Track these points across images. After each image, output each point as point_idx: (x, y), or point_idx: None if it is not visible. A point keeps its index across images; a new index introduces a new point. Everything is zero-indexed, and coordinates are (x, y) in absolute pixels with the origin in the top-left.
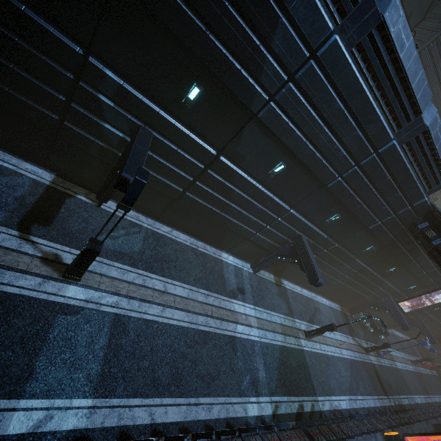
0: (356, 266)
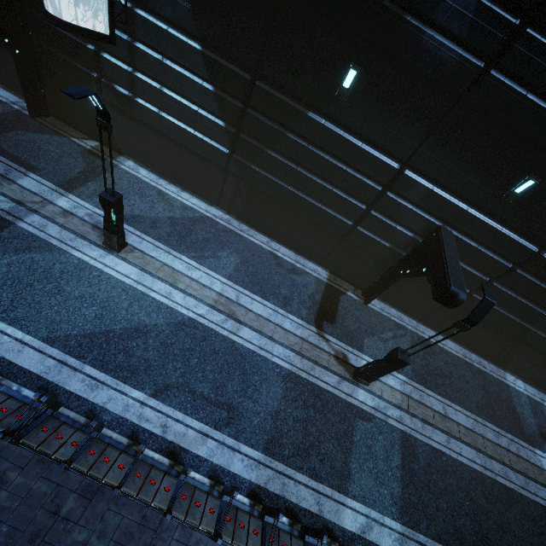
0: None
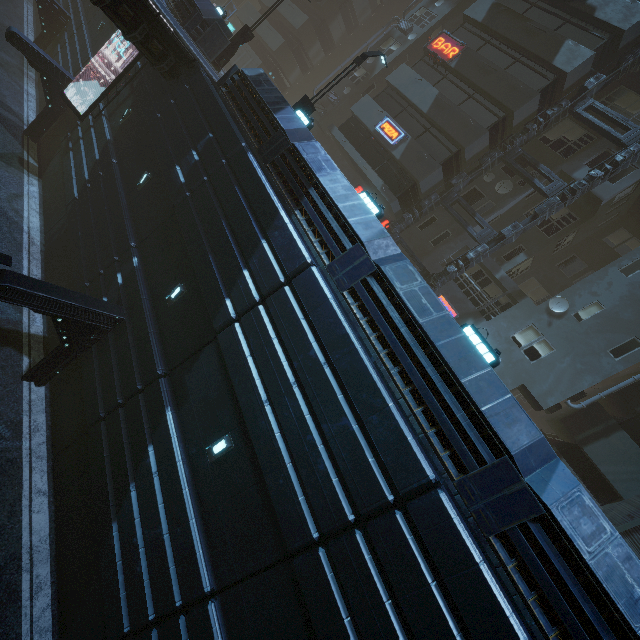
0: None
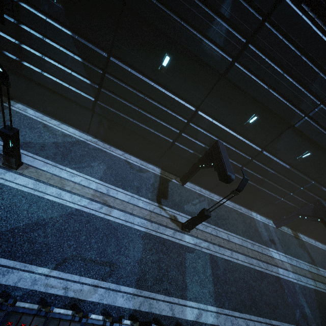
0: None
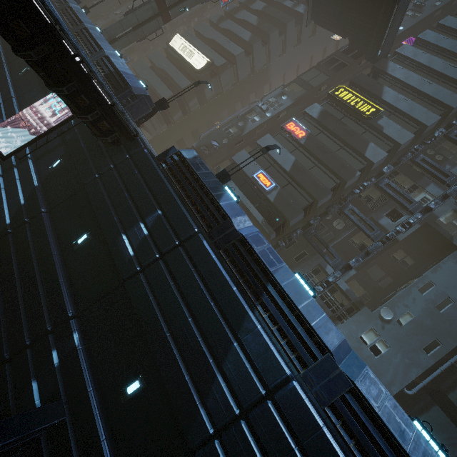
0: None
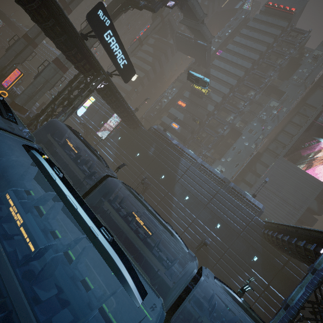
0: (257, 279)
